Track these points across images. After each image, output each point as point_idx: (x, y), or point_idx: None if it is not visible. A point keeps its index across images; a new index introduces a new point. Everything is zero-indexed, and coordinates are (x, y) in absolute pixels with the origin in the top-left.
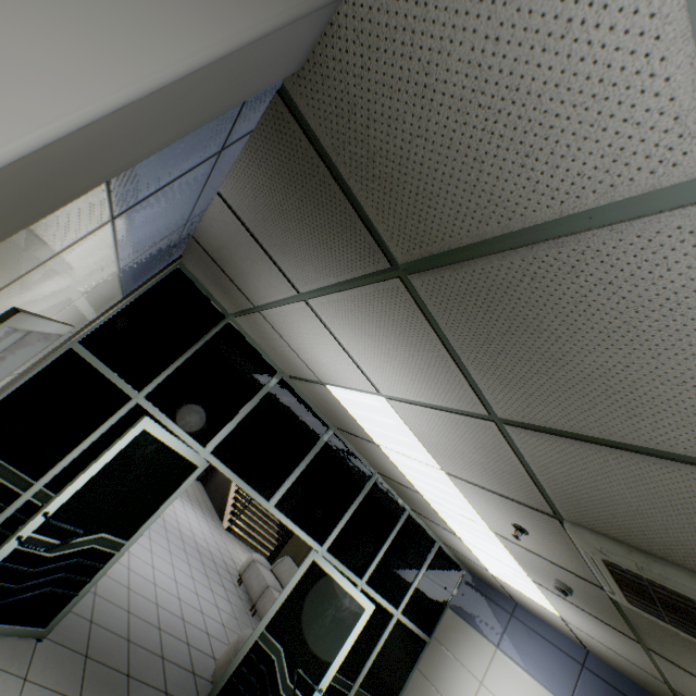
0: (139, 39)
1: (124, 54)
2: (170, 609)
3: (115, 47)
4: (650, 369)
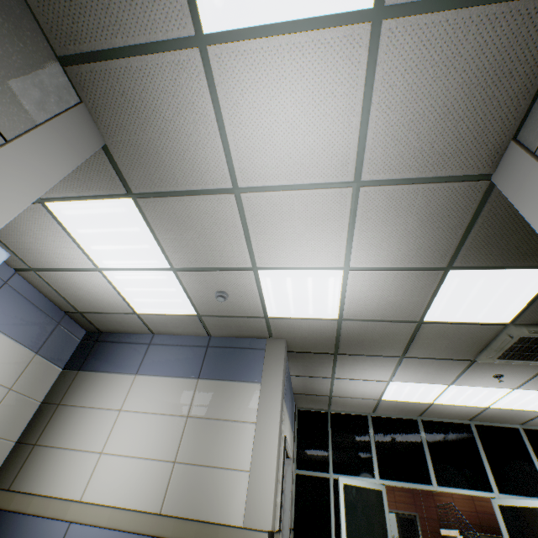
0: (278, 374)
1: (278, 377)
2: None
3: (277, 377)
4: (379, 330)
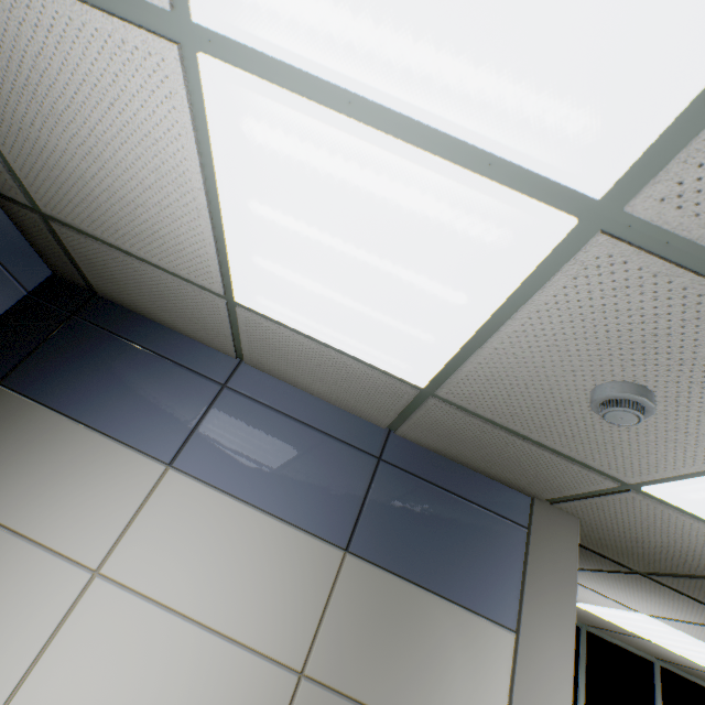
0: (563, 622)
1: (564, 633)
2: None
3: (562, 633)
4: None
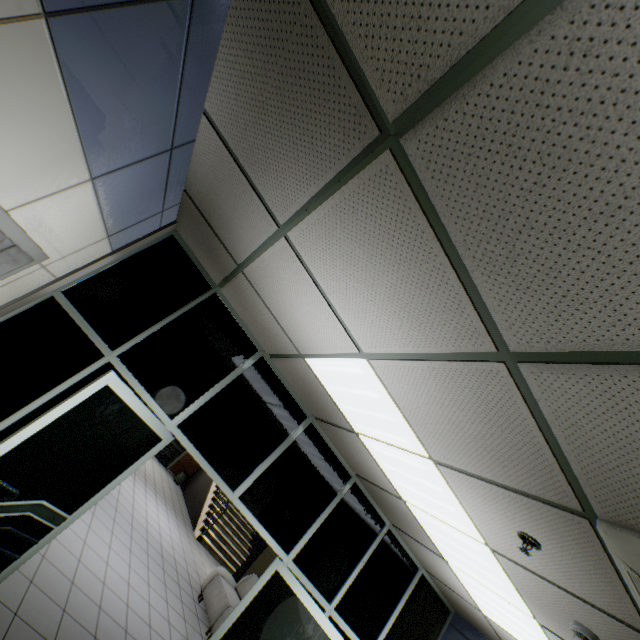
0: None
1: None
2: (113, 615)
3: None
4: None
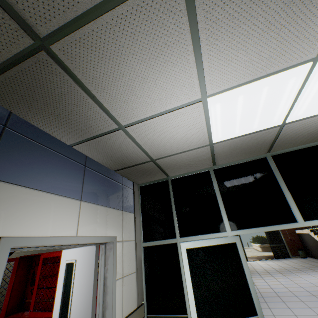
0: None
1: None
2: None
3: None
4: None
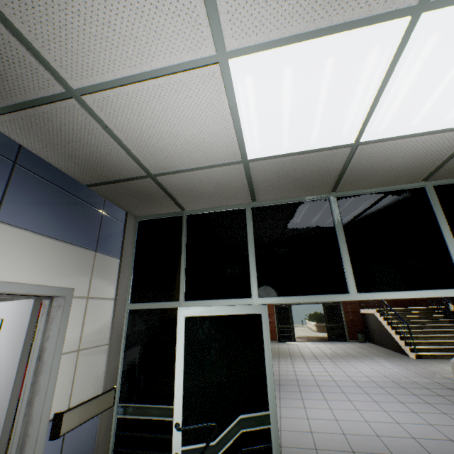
0: None
1: None
2: (410, 453)
3: None
4: None
